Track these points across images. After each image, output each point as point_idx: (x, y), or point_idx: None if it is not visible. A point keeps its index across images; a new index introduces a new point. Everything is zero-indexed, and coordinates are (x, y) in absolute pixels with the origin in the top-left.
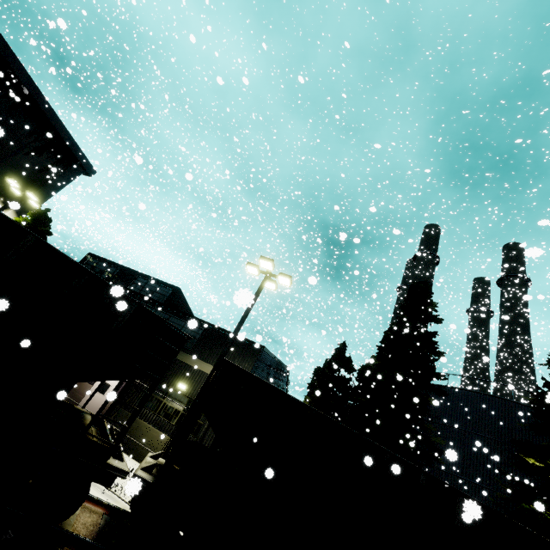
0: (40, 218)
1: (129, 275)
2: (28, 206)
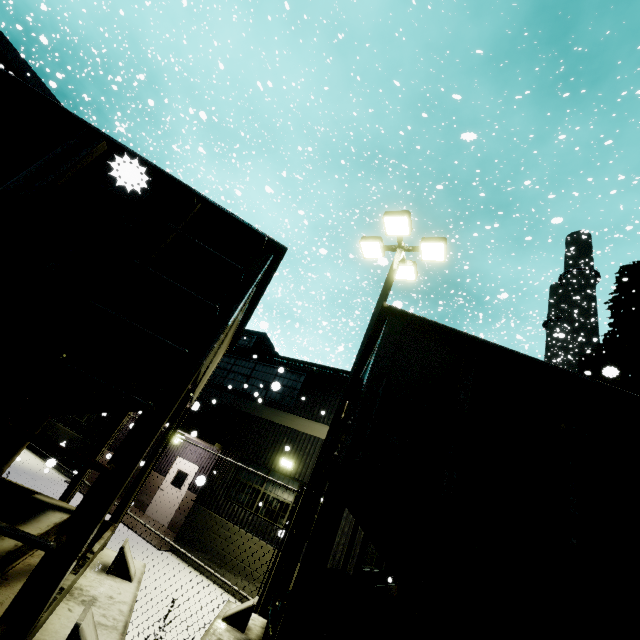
0: None
1: None
2: None
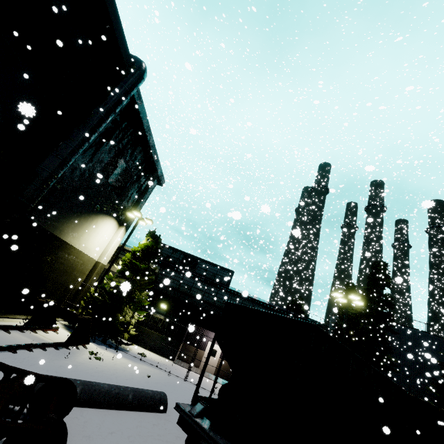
0: (157, 239)
1: (193, 260)
2: (131, 221)
